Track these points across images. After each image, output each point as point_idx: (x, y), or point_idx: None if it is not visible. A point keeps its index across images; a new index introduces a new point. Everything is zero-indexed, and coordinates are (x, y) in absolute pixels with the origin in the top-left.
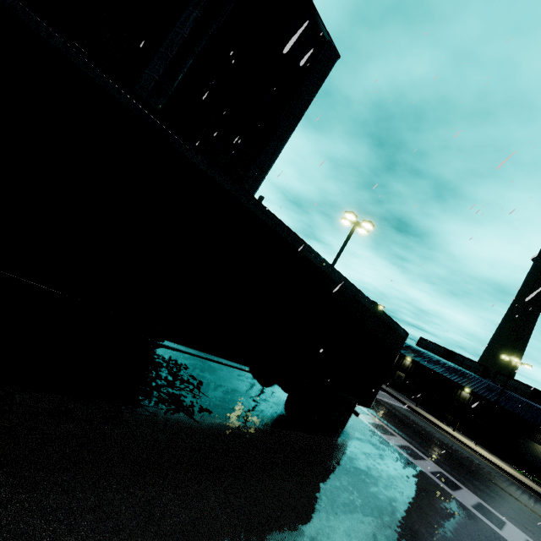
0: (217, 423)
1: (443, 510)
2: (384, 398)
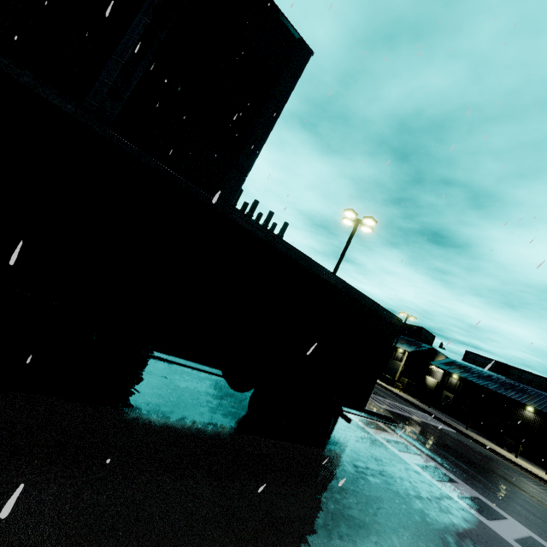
0: (132, 416)
1: (461, 540)
2: (420, 418)
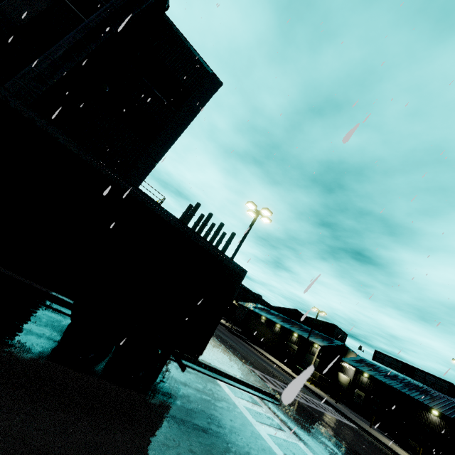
0: None
1: None
2: (318, 407)
